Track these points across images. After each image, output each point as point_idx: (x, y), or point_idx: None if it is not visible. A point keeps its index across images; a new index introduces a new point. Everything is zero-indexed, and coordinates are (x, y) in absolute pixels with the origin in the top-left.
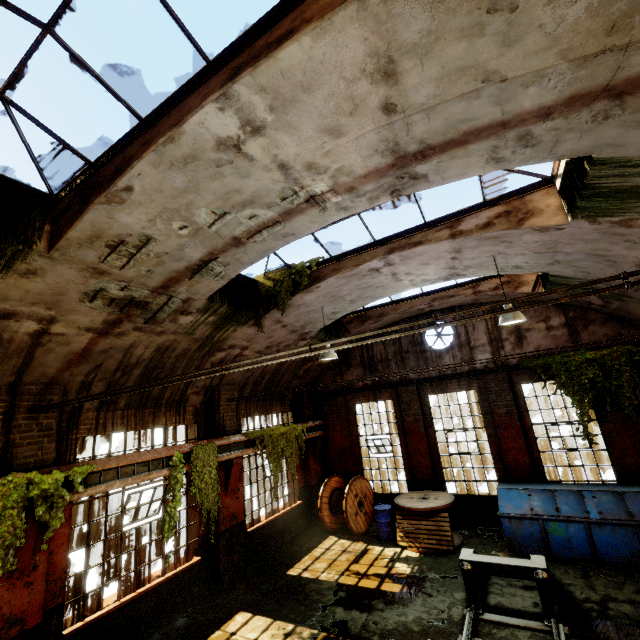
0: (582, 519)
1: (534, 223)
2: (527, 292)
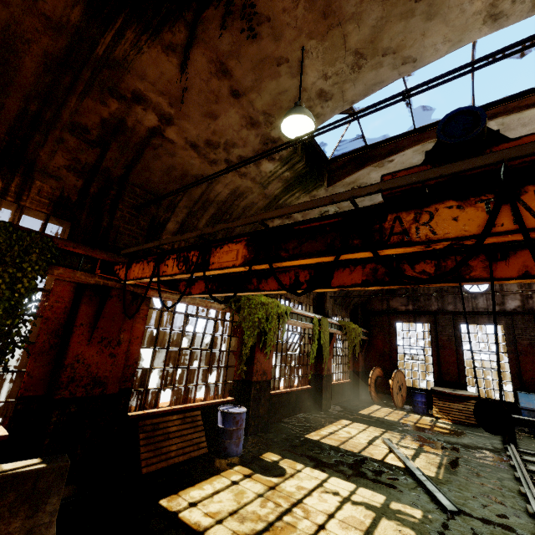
0: None
1: None
2: None
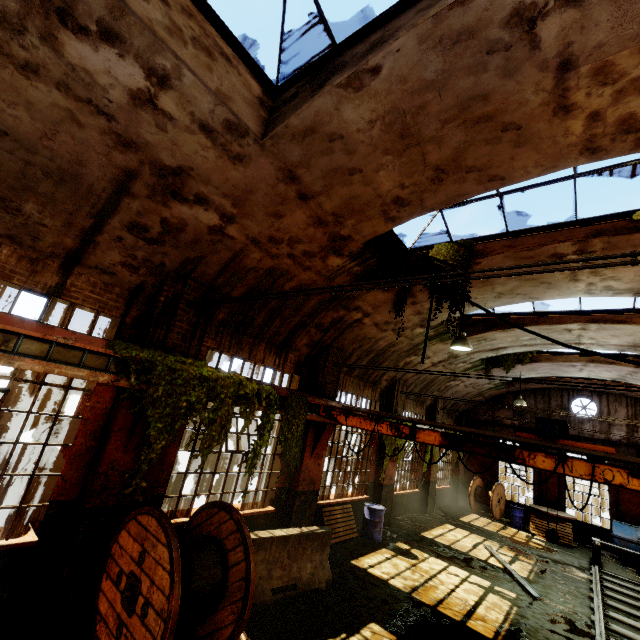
0: None
1: None
2: None
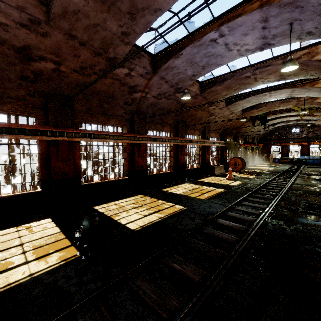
0: (313, 159)
1: (317, 121)
2: (317, 125)
